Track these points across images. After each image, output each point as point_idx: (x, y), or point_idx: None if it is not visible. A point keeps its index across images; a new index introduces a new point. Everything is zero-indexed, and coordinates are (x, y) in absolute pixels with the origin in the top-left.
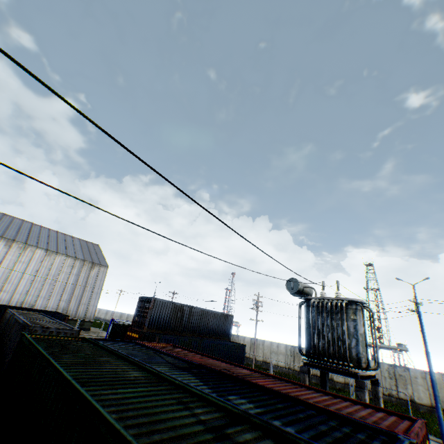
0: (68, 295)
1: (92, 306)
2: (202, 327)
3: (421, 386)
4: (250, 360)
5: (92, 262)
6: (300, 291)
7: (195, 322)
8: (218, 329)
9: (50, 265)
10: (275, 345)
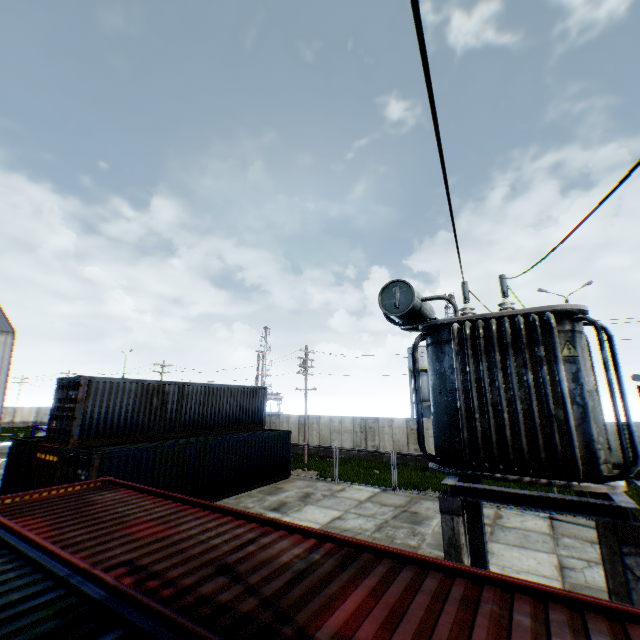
0: None
1: None
2: (209, 416)
3: None
4: (299, 449)
5: None
6: (416, 309)
7: (193, 411)
8: (240, 414)
9: None
10: (336, 421)
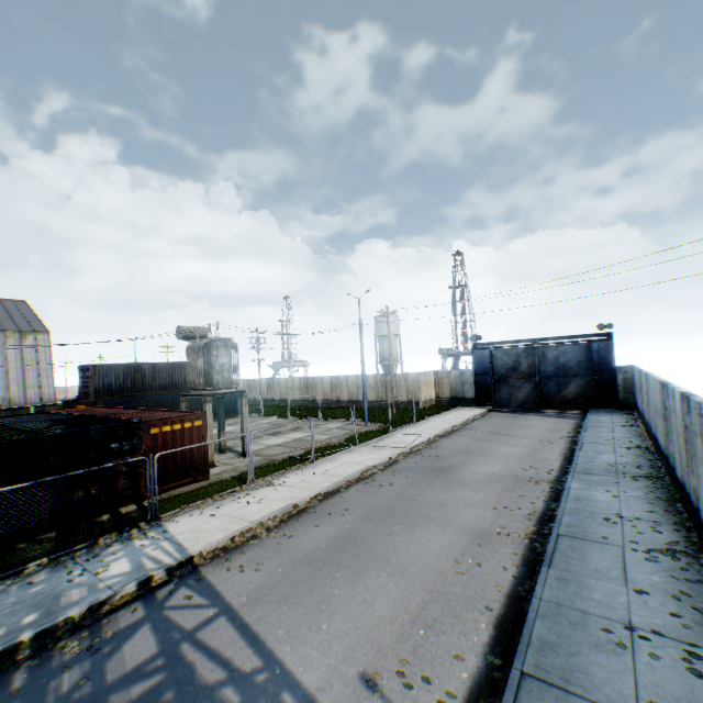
0: (2, 382)
1: (48, 388)
2: (177, 382)
3: (403, 388)
4: (269, 402)
5: (20, 331)
6: (188, 337)
7: (165, 379)
8: None
9: None
10: (290, 381)
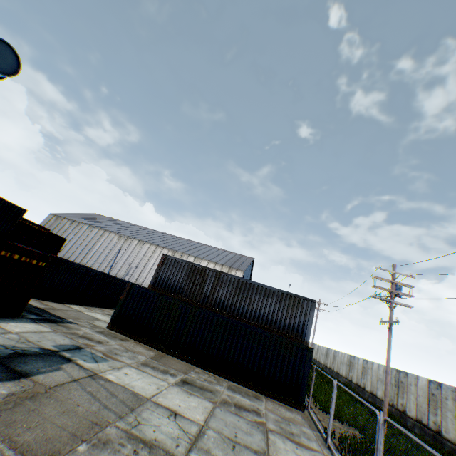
0: None
1: None
2: (238, 304)
3: None
4: (427, 432)
5: (229, 267)
6: None
7: (225, 295)
8: (274, 316)
9: None
10: None
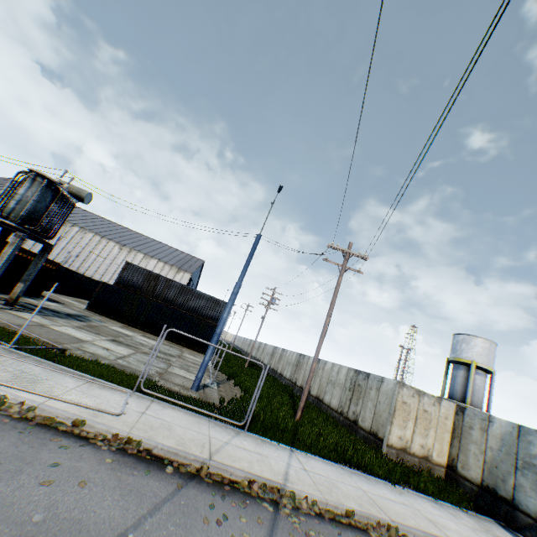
0: None
1: None
2: (179, 301)
3: (371, 402)
4: (273, 373)
5: (178, 268)
6: None
7: (171, 295)
8: (202, 310)
9: (145, 266)
10: (291, 355)
